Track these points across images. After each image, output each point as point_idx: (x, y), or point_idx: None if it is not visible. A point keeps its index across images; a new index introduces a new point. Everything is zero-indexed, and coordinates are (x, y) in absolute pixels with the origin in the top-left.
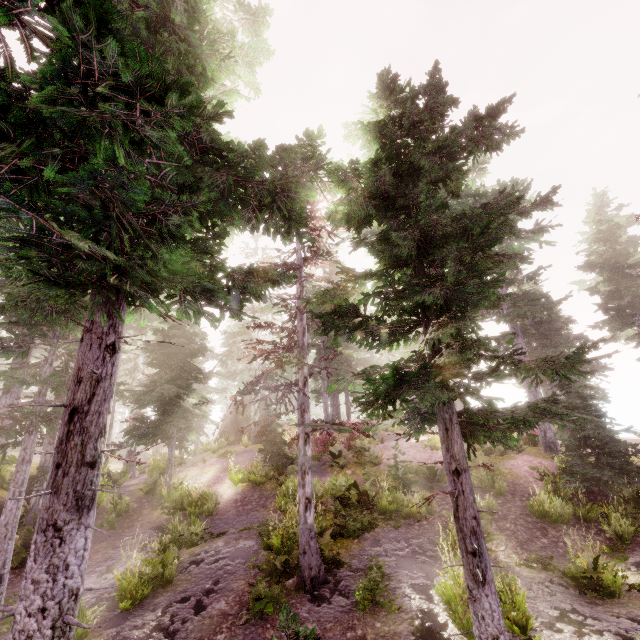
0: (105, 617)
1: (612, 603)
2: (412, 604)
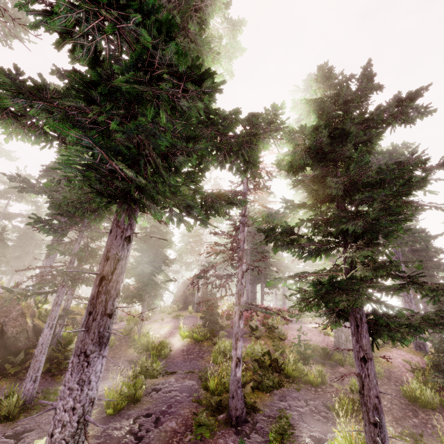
0: (96, 417)
1: None
2: None
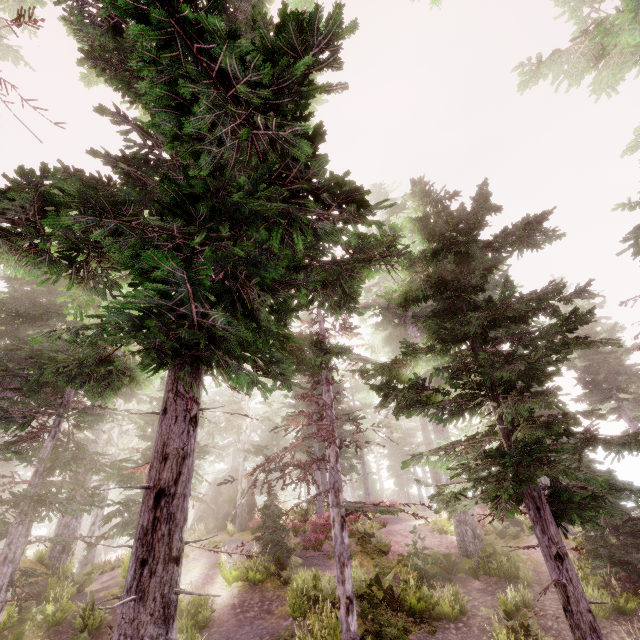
0: None
1: None
2: None
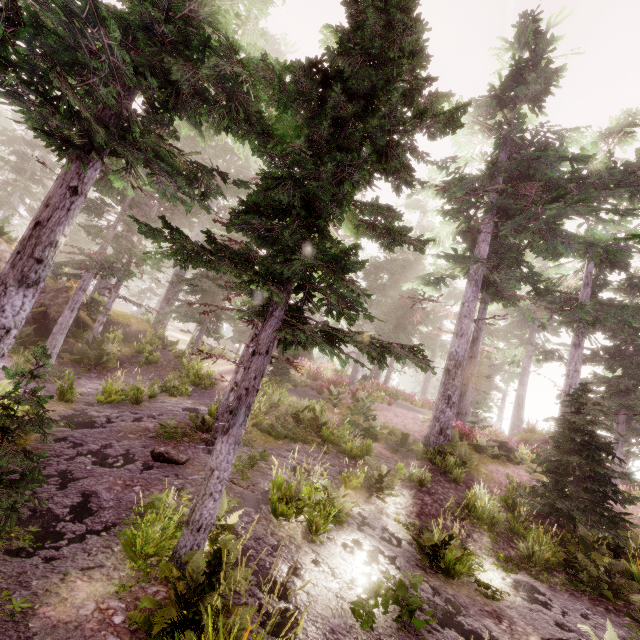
0: (90, 401)
1: (439, 577)
2: (266, 485)
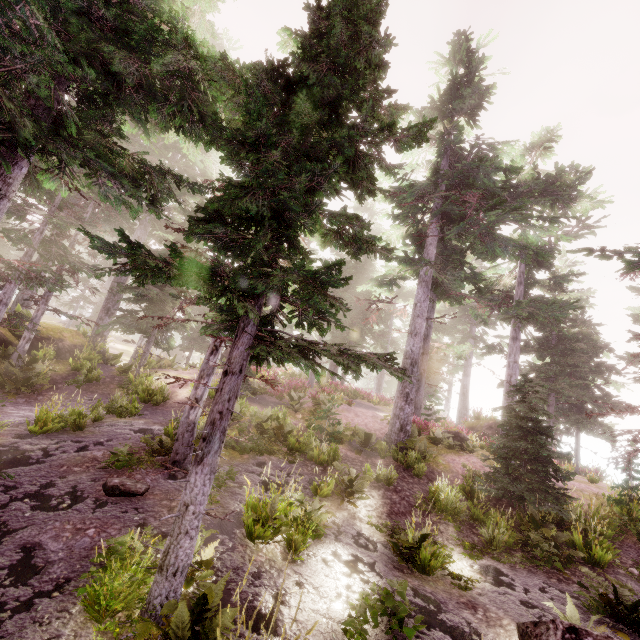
0: (20, 432)
1: (416, 576)
2: (237, 506)
